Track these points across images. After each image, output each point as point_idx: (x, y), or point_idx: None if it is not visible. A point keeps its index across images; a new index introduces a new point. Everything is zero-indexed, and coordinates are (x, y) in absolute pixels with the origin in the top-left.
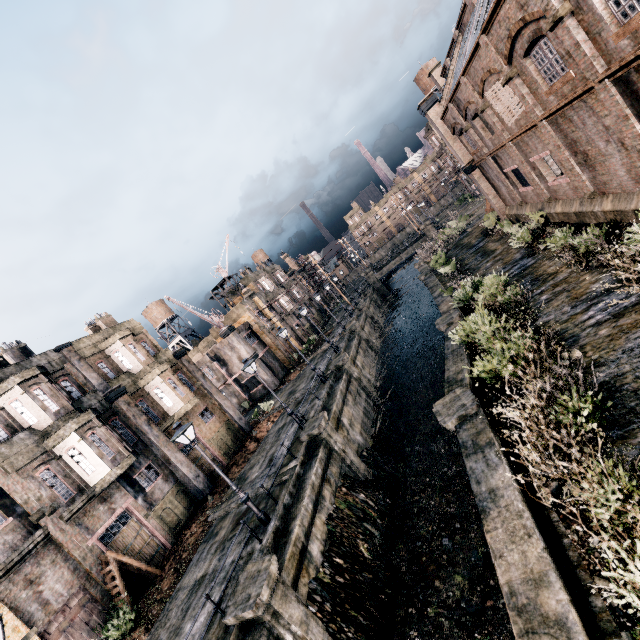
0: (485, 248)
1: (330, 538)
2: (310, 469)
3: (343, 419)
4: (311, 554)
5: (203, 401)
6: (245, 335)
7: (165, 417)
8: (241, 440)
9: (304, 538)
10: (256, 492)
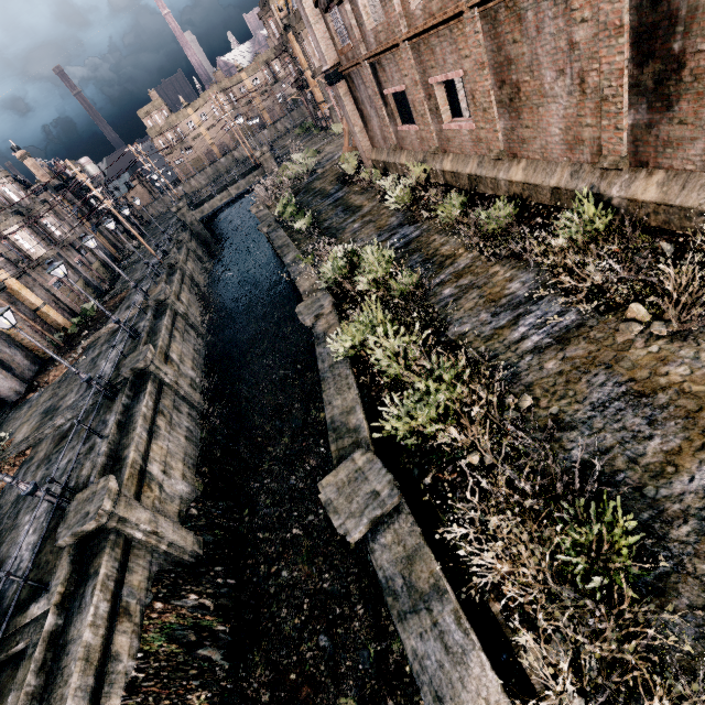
0: (347, 201)
1: None
2: (80, 614)
3: (151, 467)
4: None
5: None
6: None
7: None
8: None
9: None
10: None
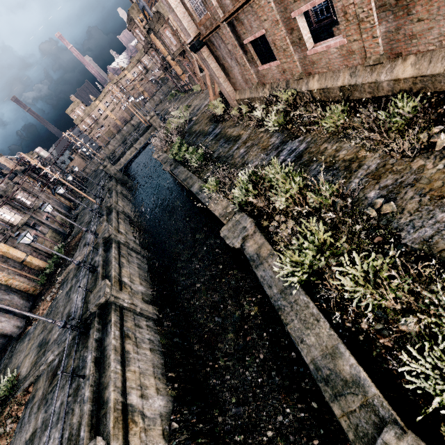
0: (225, 134)
1: None
2: None
3: (130, 398)
4: None
5: None
6: None
7: None
8: None
9: None
10: None
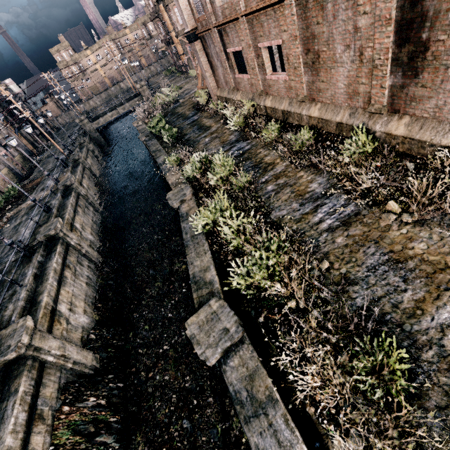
0: (200, 122)
1: None
2: (3, 424)
3: (60, 307)
4: None
5: None
6: None
7: None
8: None
9: None
10: None
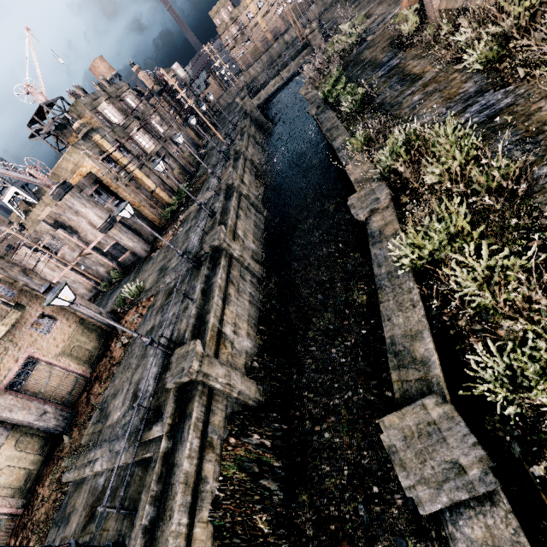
0: (403, 69)
1: (218, 537)
2: (181, 445)
3: (225, 329)
4: None
5: (34, 306)
6: (92, 192)
7: None
8: (106, 337)
9: None
10: (113, 464)
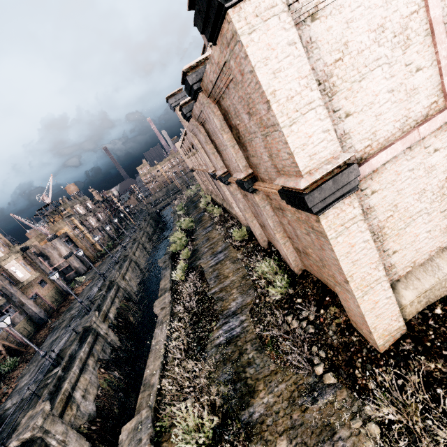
0: (197, 205)
1: (117, 314)
2: (110, 292)
3: (126, 277)
4: (110, 316)
5: (40, 276)
6: (64, 240)
7: (18, 283)
8: (64, 297)
9: (107, 311)
10: (82, 307)
